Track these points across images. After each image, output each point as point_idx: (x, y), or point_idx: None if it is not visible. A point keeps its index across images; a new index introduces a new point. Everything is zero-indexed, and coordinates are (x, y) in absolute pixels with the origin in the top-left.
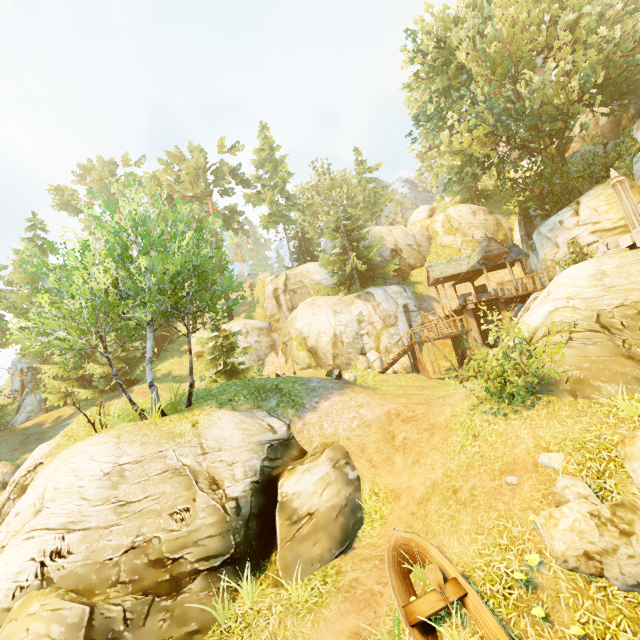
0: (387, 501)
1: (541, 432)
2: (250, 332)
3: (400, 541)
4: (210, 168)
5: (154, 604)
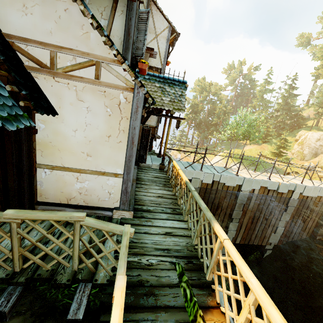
0: None
1: None
2: (320, 140)
3: None
4: None
5: None
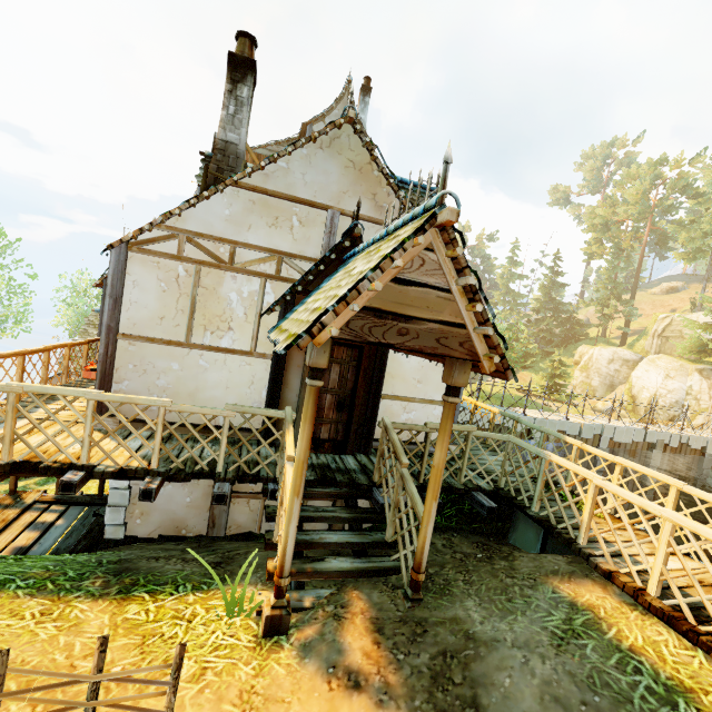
0: None
1: None
2: (614, 361)
3: None
4: (663, 182)
5: None
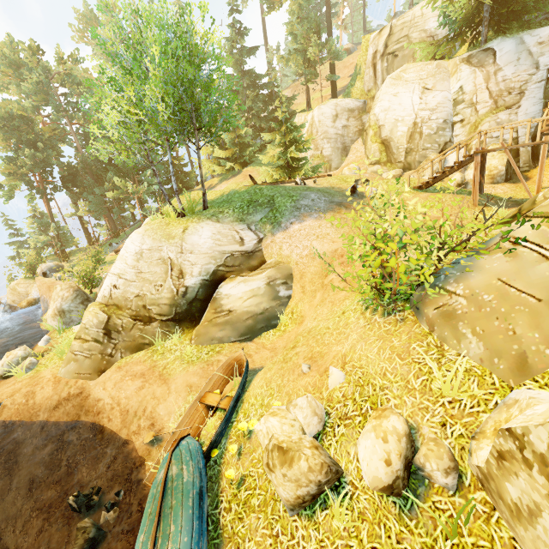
0: (295, 322)
1: (360, 346)
2: (339, 115)
3: (242, 357)
4: None
5: (136, 325)
